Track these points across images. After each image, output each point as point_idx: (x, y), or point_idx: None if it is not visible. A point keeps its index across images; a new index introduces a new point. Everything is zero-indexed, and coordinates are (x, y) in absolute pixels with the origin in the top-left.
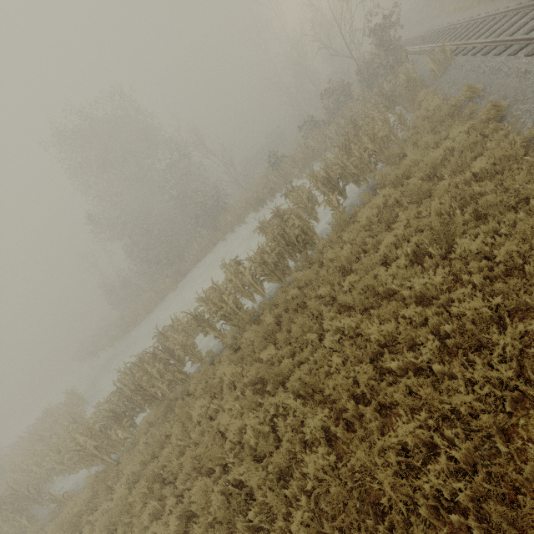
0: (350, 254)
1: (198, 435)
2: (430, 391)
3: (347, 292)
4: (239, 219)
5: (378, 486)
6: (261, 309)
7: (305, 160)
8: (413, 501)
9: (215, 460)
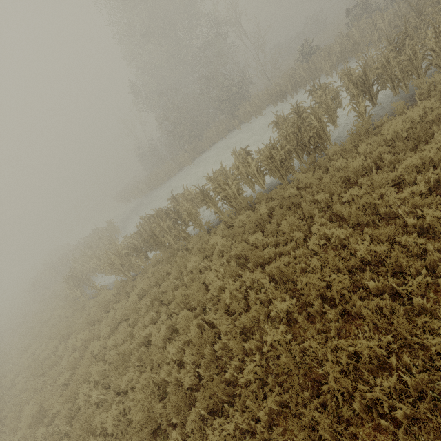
0: (360, 167)
1: (189, 281)
2: (404, 321)
3: (345, 204)
4: (256, 110)
5: (322, 371)
6: (258, 198)
7: (341, 54)
8: (349, 393)
9: (198, 302)
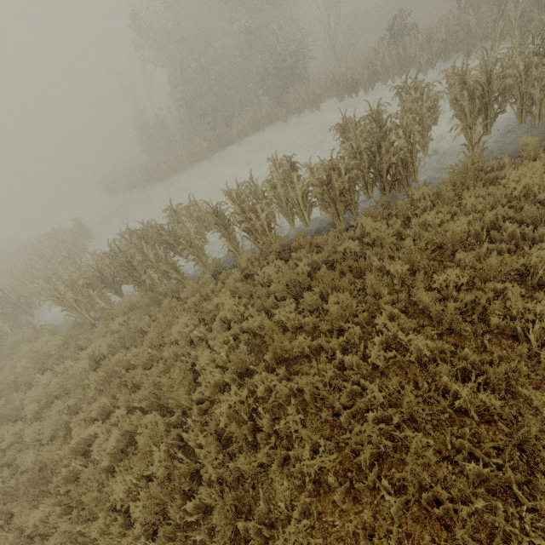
0: (464, 234)
1: (171, 355)
2: None
3: (434, 292)
4: (313, 101)
5: None
6: (297, 242)
7: (445, 45)
8: None
9: (177, 403)
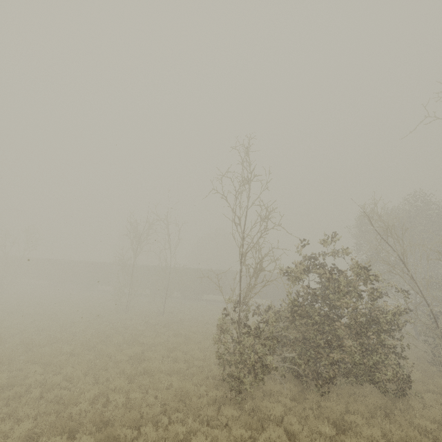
0: None
1: None
2: None
3: None
4: None
5: None
6: None
7: None
8: None
9: None
